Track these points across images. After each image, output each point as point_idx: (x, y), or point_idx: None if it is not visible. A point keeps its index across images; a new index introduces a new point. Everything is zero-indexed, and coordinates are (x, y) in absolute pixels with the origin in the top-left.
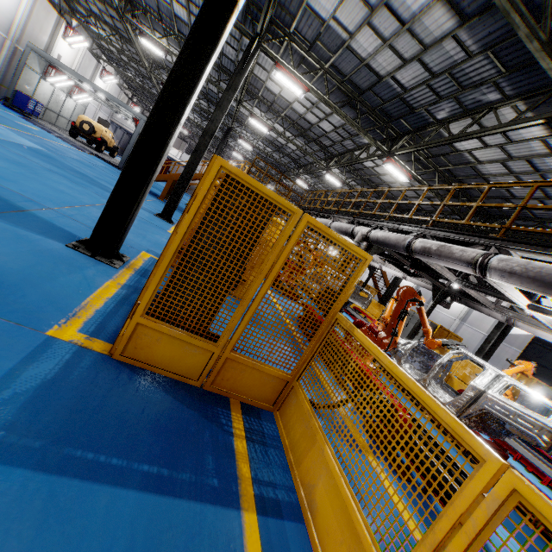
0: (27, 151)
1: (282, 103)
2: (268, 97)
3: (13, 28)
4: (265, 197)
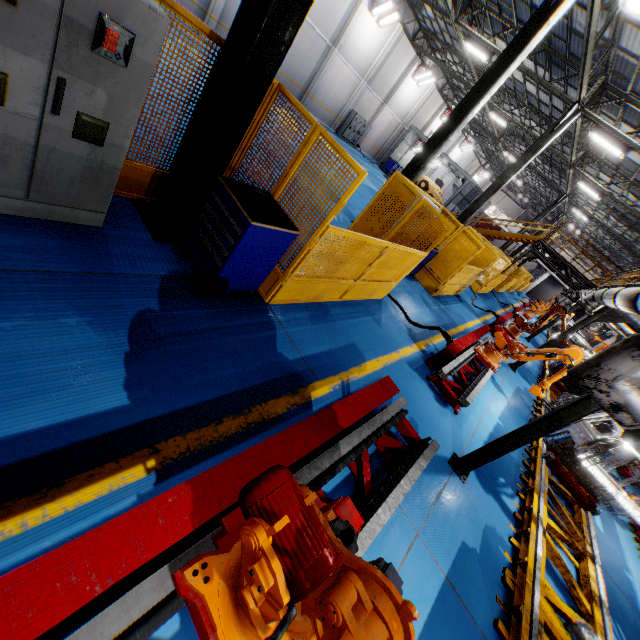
0: (368, 190)
1: (628, 165)
2: (612, 160)
3: (407, 116)
4: (409, 189)
